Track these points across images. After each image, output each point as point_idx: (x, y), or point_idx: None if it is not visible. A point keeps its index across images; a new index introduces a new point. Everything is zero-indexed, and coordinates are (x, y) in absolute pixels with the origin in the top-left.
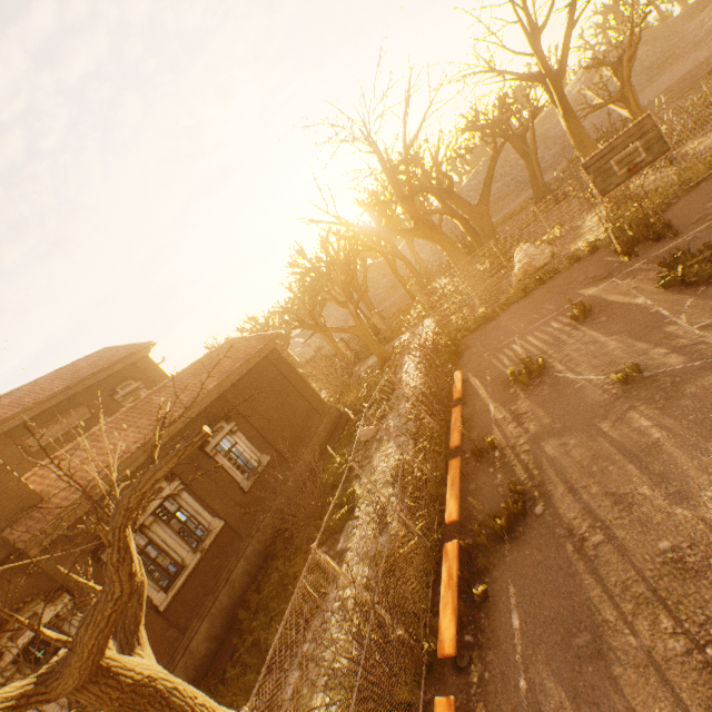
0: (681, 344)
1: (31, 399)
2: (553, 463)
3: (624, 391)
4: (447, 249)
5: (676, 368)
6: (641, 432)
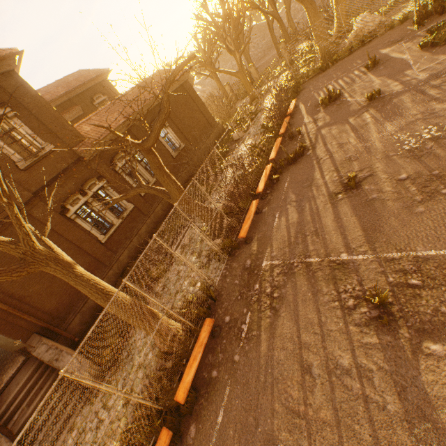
0: (406, 80)
1: (50, 97)
2: (322, 137)
3: (368, 104)
4: (309, 11)
5: (396, 92)
6: (364, 120)
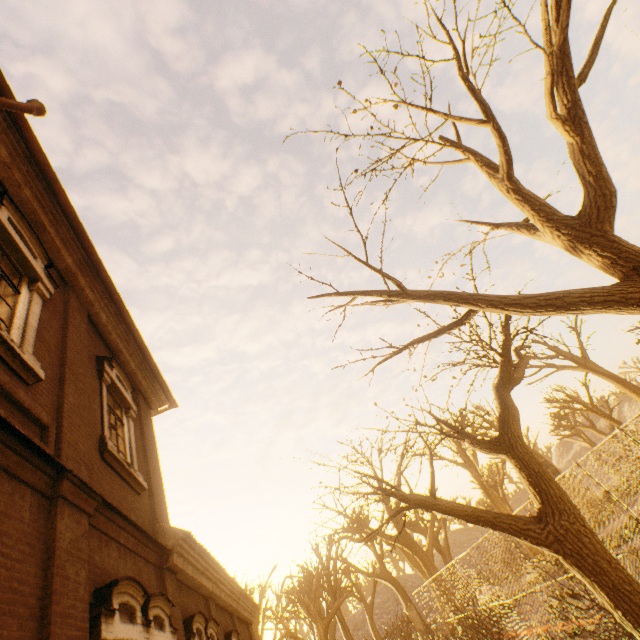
0: None
1: None
2: None
3: None
4: (426, 561)
5: None
6: None
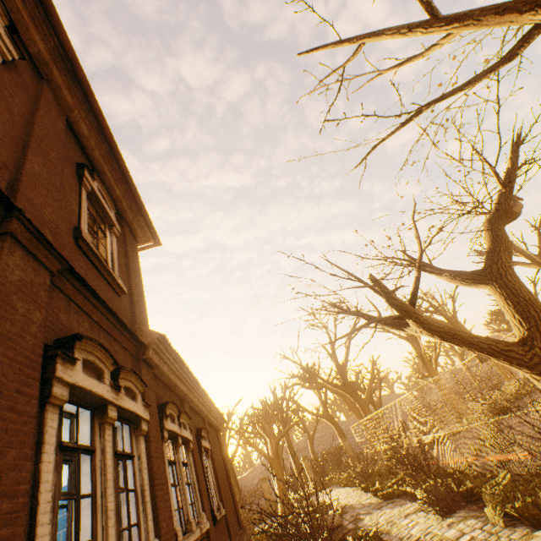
0: None
1: None
2: None
3: None
4: (364, 407)
5: None
6: None
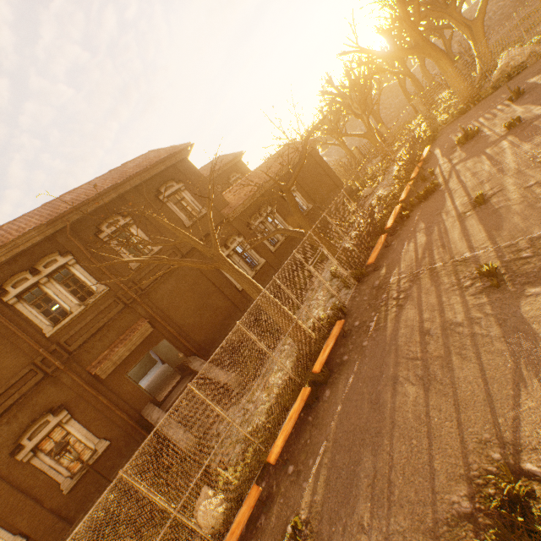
0: None
1: None
2: (456, 172)
3: (507, 133)
4: (440, 62)
5: (537, 115)
6: (500, 148)
